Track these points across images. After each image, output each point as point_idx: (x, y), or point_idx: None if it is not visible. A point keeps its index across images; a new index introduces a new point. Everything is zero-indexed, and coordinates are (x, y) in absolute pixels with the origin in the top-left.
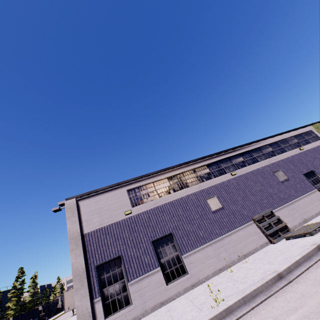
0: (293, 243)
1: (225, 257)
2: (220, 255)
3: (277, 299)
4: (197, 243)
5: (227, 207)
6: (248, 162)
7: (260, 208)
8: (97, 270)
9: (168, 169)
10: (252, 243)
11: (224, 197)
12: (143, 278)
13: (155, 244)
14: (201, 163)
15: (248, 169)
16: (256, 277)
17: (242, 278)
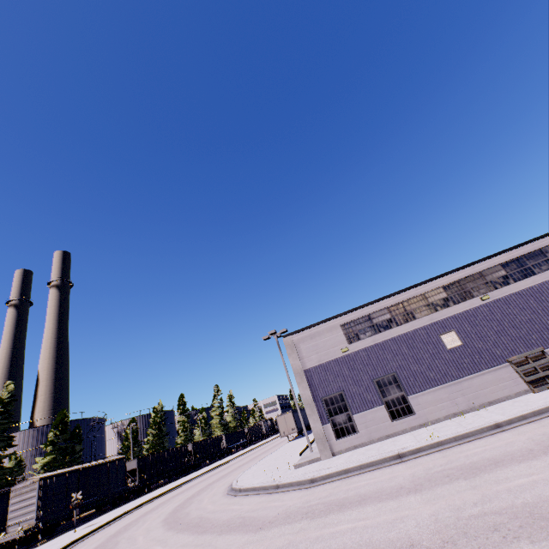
0: (548, 396)
1: (462, 402)
2: (455, 400)
3: (481, 440)
4: (426, 385)
5: (470, 345)
6: (515, 277)
7: (523, 346)
8: (323, 401)
9: (387, 297)
10: (502, 390)
11: (467, 332)
12: (367, 413)
13: (377, 382)
14: (433, 286)
15: (512, 289)
16: (478, 424)
17: (467, 424)
